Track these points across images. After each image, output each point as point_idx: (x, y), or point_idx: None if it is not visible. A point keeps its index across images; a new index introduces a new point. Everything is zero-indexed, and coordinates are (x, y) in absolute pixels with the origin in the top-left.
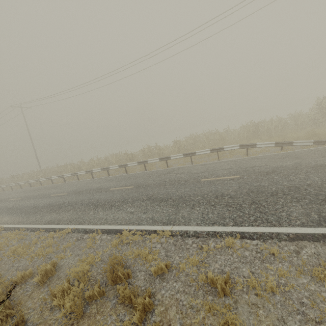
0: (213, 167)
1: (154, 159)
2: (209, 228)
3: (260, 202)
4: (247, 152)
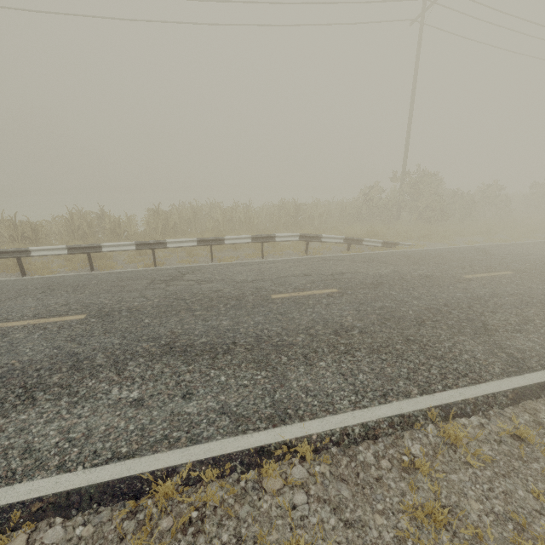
0: (271, 271)
1: (123, 244)
2: (387, 411)
3: (417, 339)
4: (308, 247)
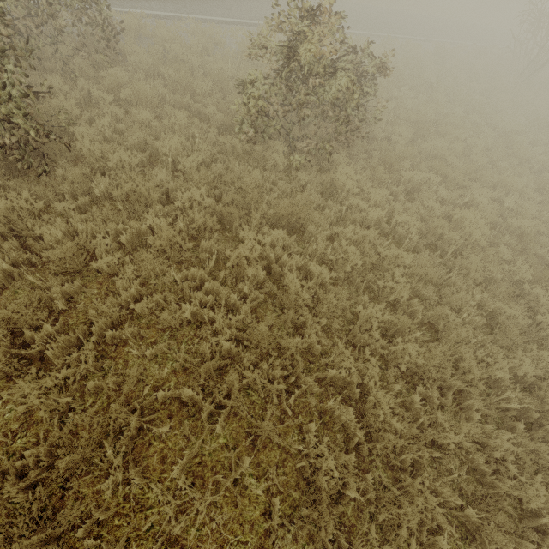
0: None
1: None
2: (173, 14)
3: (197, 5)
4: None
